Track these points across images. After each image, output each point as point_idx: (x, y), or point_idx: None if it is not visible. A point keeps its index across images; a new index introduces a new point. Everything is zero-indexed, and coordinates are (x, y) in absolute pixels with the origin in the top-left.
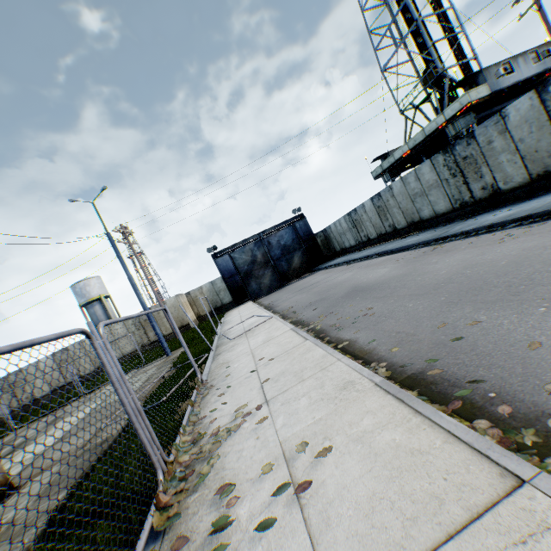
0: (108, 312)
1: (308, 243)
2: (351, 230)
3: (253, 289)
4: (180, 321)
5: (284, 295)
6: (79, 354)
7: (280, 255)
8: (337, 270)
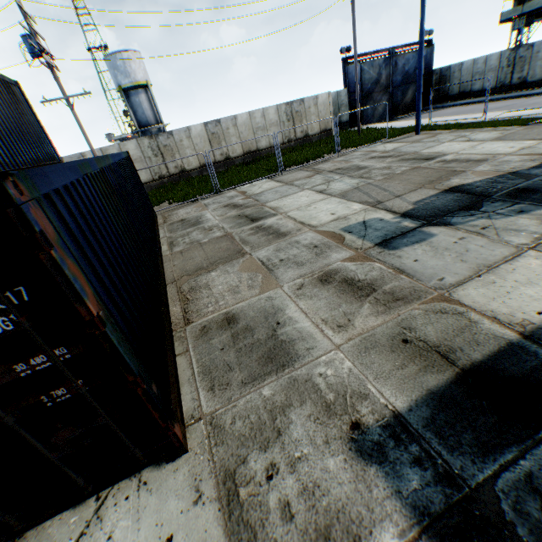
0: (153, 107)
1: (425, 78)
2: (500, 70)
3: (367, 114)
4: (325, 124)
5: (467, 113)
6: (230, 131)
7: (399, 83)
8: (517, 101)
